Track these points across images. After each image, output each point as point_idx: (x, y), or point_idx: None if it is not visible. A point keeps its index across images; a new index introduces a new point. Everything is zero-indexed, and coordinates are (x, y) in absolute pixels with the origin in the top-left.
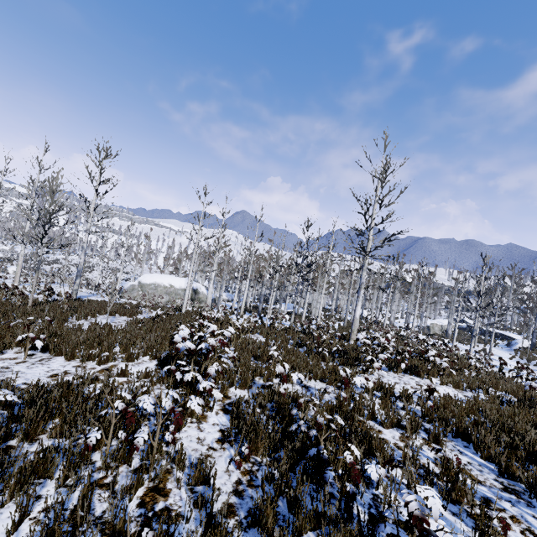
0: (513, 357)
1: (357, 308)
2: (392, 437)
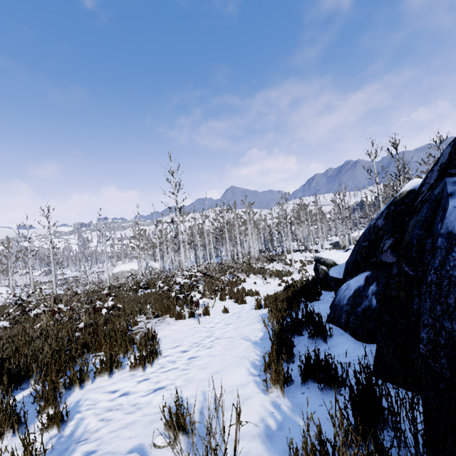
0: None
1: (181, 255)
2: None
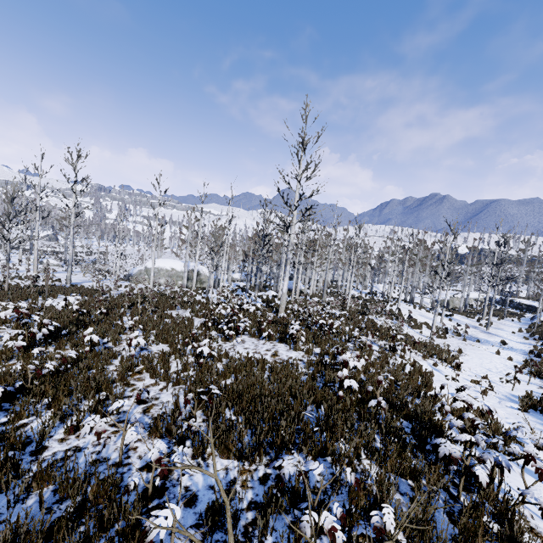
0: (520, 331)
1: (284, 283)
2: (144, 384)
